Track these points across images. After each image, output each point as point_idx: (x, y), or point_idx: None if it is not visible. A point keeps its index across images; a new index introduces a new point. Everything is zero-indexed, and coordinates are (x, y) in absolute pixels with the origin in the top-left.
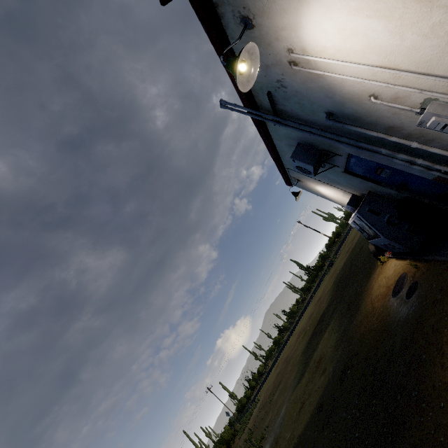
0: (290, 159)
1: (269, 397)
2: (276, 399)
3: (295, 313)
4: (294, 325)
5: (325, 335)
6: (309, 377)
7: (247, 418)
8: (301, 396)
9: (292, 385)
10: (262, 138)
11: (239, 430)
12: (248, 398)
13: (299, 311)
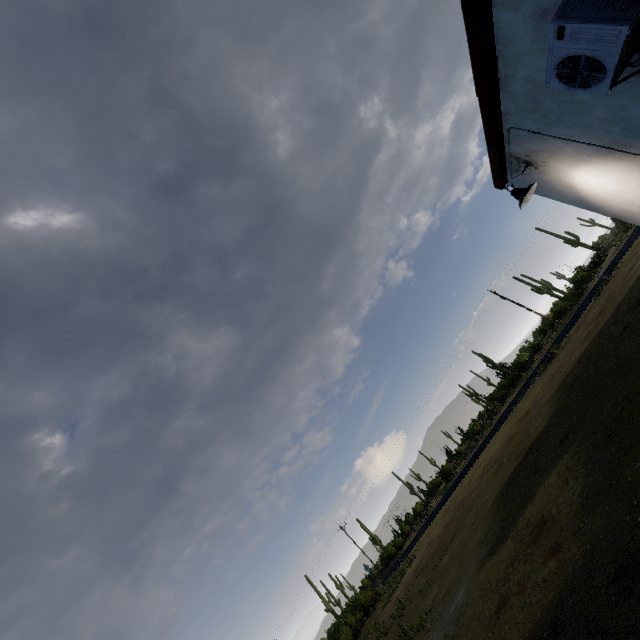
0: (525, 85)
1: (432, 558)
2: (446, 566)
3: (478, 433)
4: (476, 452)
5: (551, 479)
6: (517, 551)
7: (396, 580)
8: (499, 582)
9: (477, 552)
10: (464, 14)
11: (382, 594)
12: (398, 548)
13: (486, 430)
